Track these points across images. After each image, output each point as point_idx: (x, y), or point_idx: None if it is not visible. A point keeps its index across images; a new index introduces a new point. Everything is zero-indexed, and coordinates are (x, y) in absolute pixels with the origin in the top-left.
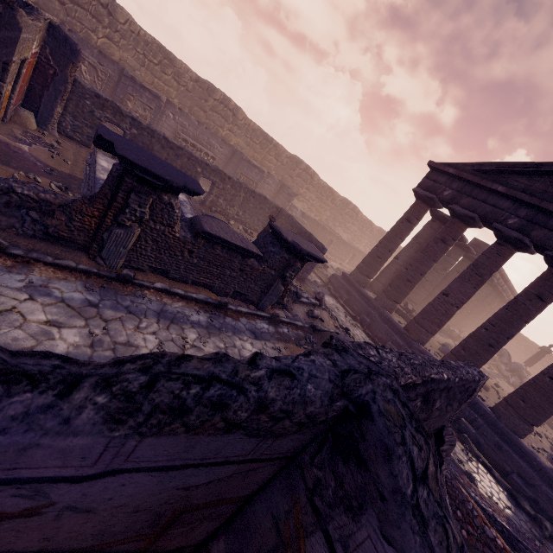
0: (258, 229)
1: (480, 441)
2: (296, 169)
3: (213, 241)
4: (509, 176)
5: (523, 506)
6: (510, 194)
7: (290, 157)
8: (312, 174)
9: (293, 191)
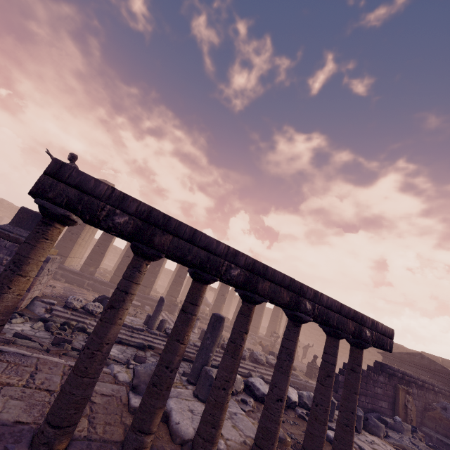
0: None
1: None
2: None
3: None
4: None
5: None
6: None
7: None
8: (115, 248)
9: None
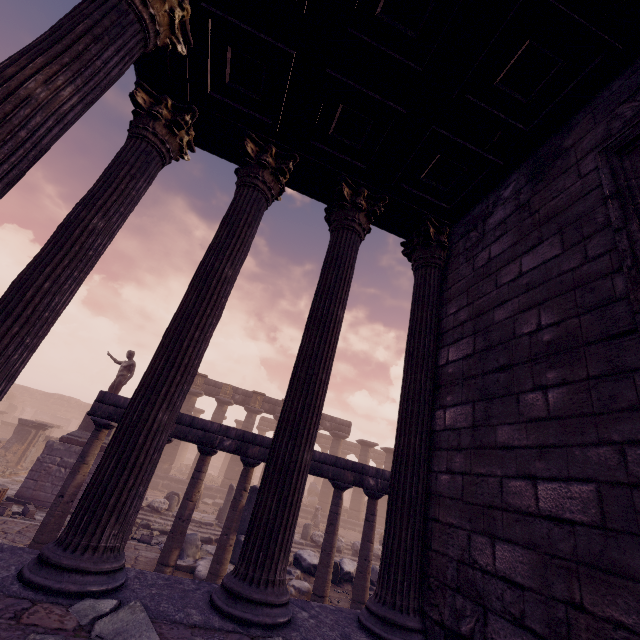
0: None
1: None
2: None
3: (7, 425)
4: None
5: None
6: None
7: None
8: None
9: None
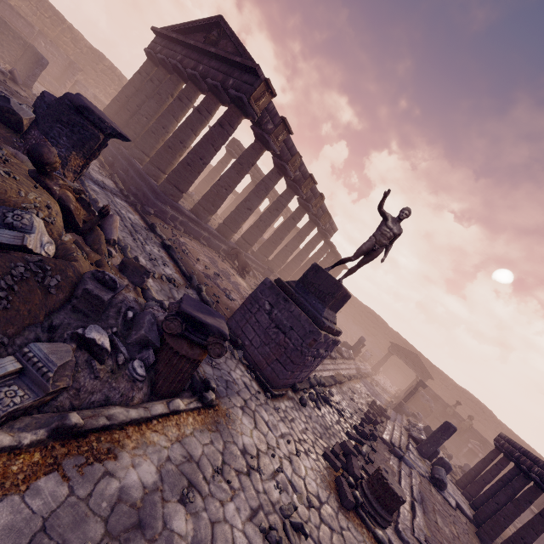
0: (5, 58)
1: (126, 179)
2: (100, 64)
3: None
4: (188, 36)
5: (123, 193)
6: (176, 38)
7: (91, 49)
8: (120, 76)
9: (77, 65)
